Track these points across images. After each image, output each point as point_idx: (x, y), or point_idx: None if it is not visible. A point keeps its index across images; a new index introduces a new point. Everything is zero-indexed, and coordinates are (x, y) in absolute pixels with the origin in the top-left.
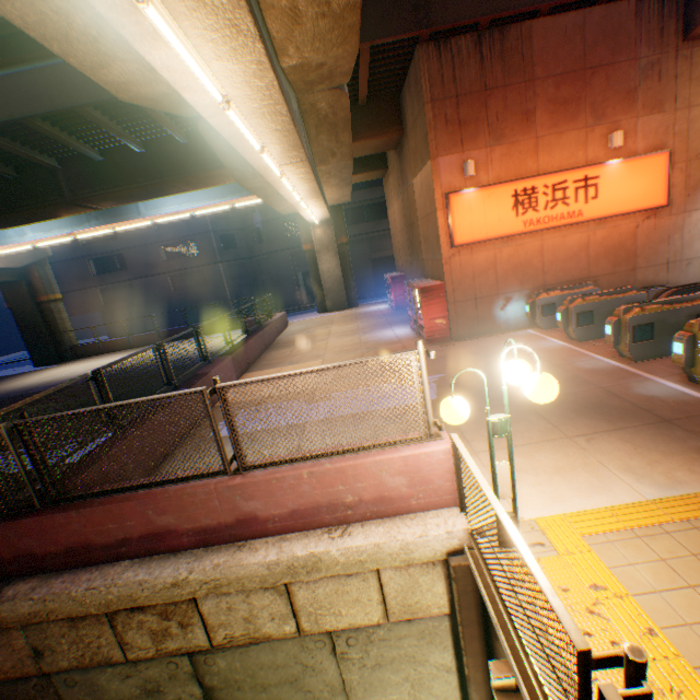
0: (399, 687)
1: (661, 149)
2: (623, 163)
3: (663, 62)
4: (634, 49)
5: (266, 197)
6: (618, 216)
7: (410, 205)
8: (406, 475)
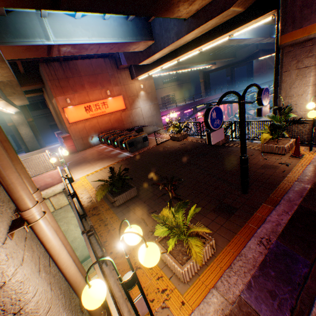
0: (64, 225)
1: (121, 95)
2: (113, 98)
3: (115, 74)
4: (107, 70)
5: None
6: (115, 112)
7: (55, 108)
8: (51, 178)
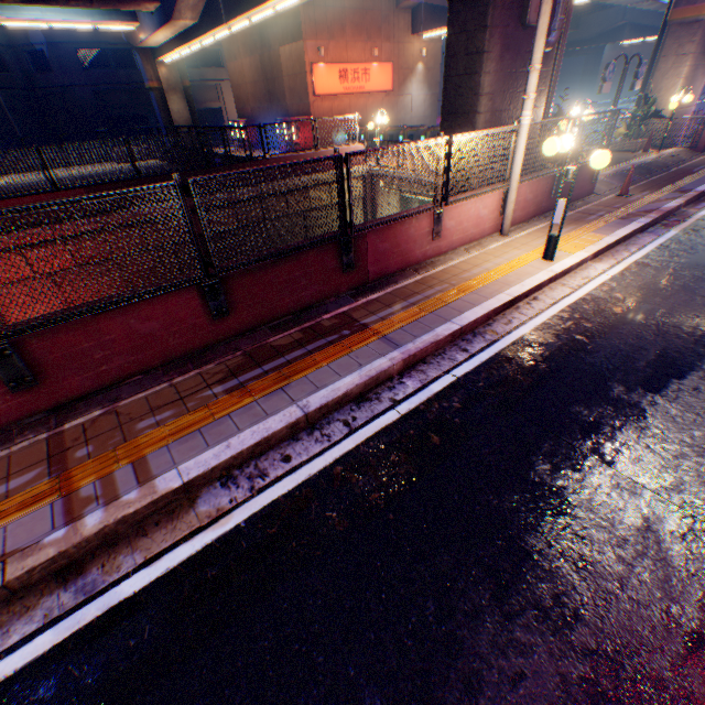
0: None
1: (390, 62)
2: (379, 66)
3: (390, 18)
4: (381, 7)
5: (163, 32)
6: (377, 93)
7: (274, 65)
8: None
